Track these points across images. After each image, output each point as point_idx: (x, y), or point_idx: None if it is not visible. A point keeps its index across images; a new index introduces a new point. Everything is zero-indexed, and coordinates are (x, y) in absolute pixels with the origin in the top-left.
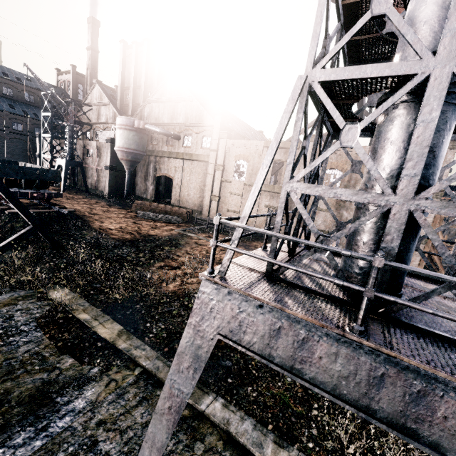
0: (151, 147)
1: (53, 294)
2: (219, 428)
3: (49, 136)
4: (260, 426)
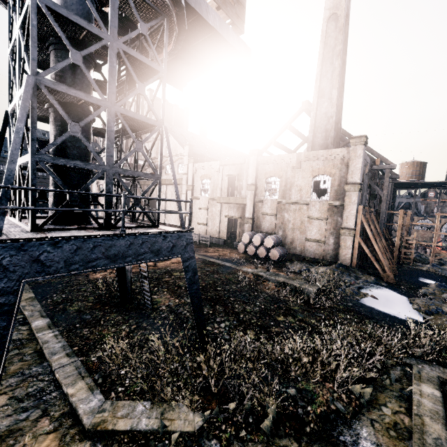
0: None
1: None
2: (39, 346)
3: None
4: (67, 346)
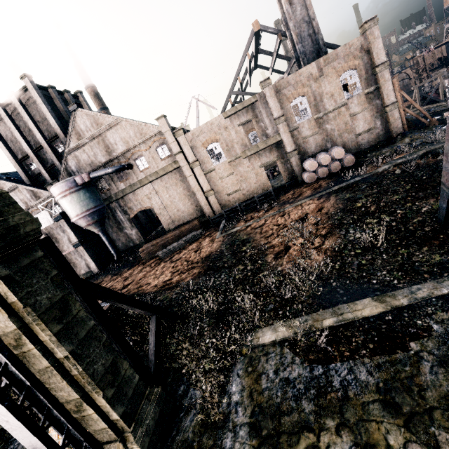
0: (104, 195)
1: (265, 340)
2: None
3: None
4: None
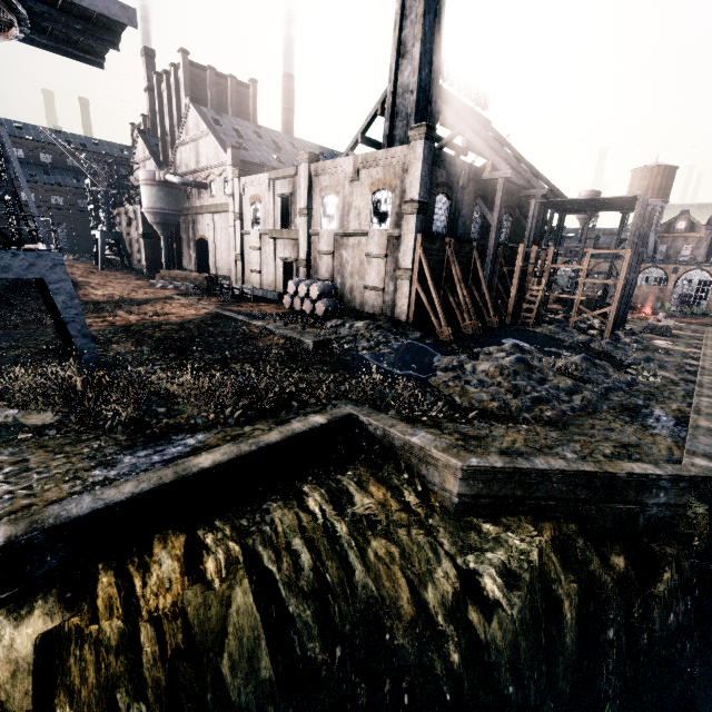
0: (188, 203)
1: None
2: None
3: (92, 207)
4: None
